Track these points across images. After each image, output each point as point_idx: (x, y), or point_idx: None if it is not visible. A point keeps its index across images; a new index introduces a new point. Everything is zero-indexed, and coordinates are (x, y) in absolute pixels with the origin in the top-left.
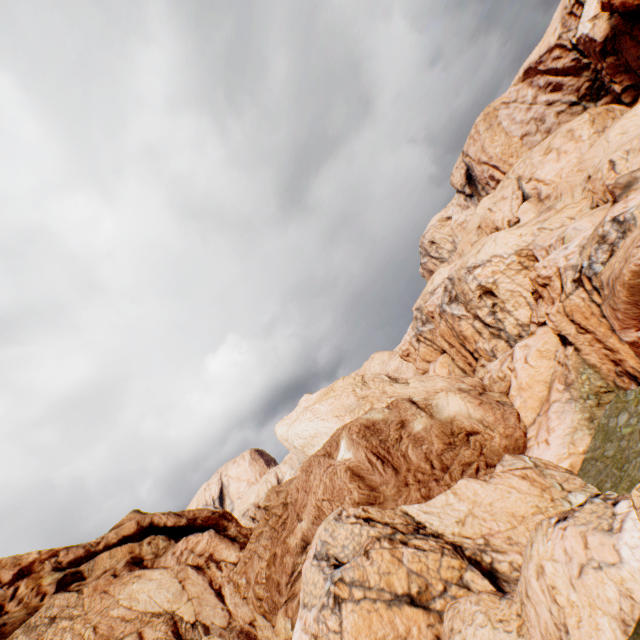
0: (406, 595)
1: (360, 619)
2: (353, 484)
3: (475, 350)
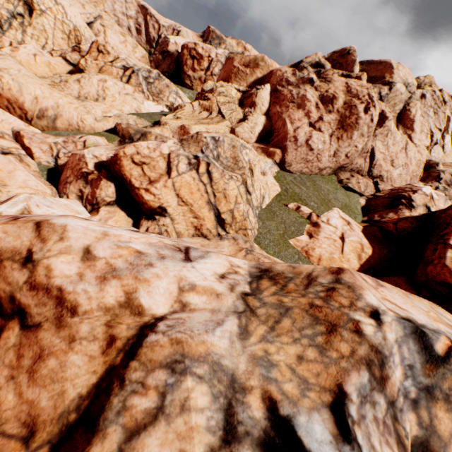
0: None
1: None
2: None
3: None
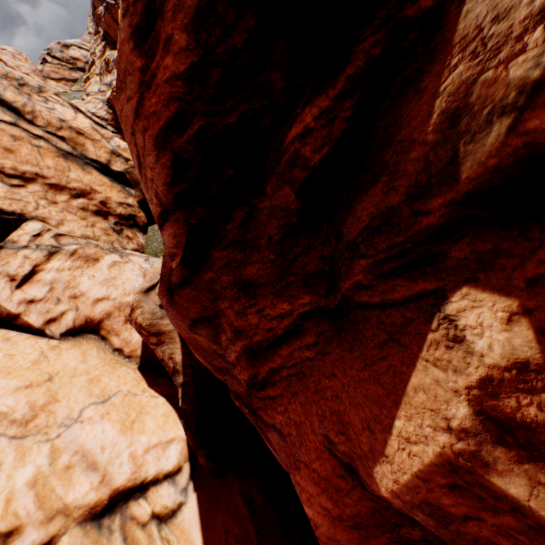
0: None
1: None
2: None
3: (115, 151)
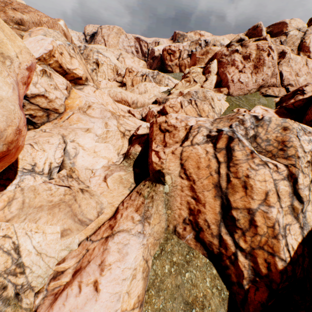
0: (90, 75)
1: (81, 62)
2: (65, 37)
3: None
